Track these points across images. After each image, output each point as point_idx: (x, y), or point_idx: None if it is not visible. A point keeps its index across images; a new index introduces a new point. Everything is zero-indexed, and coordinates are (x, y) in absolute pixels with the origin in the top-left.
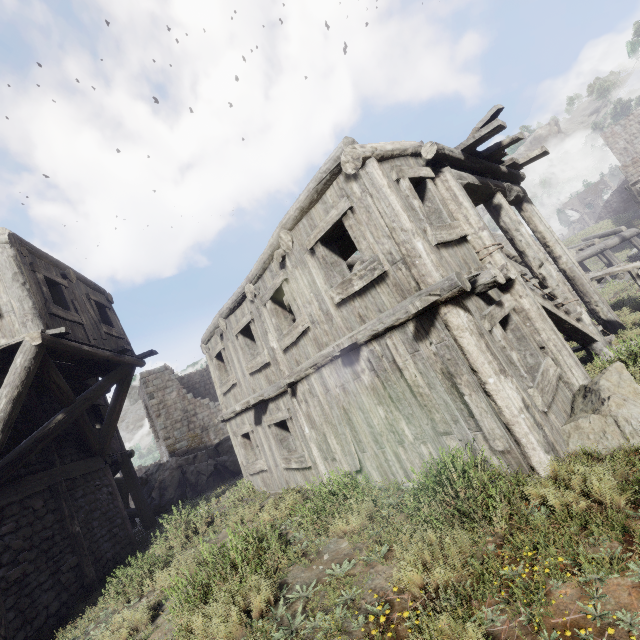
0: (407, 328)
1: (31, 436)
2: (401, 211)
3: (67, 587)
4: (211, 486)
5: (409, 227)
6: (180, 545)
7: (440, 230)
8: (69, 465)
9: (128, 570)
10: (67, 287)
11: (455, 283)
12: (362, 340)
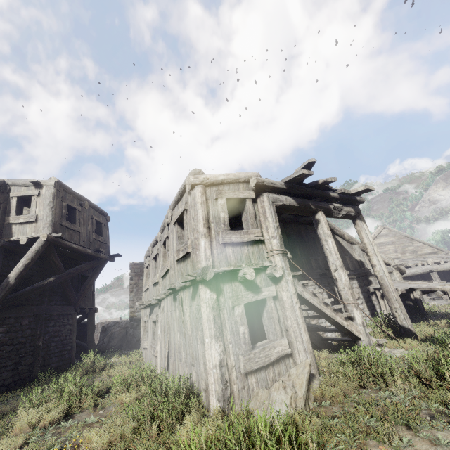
0: (190, 290)
1: (32, 285)
2: (201, 220)
3: (20, 373)
4: (137, 347)
5: (201, 230)
6: (81, 375)
7: (232, 234)
8: (52, 306)
9: (41, 376)
10: (80, 211)
11: (200, 273)
12: (177, 288)
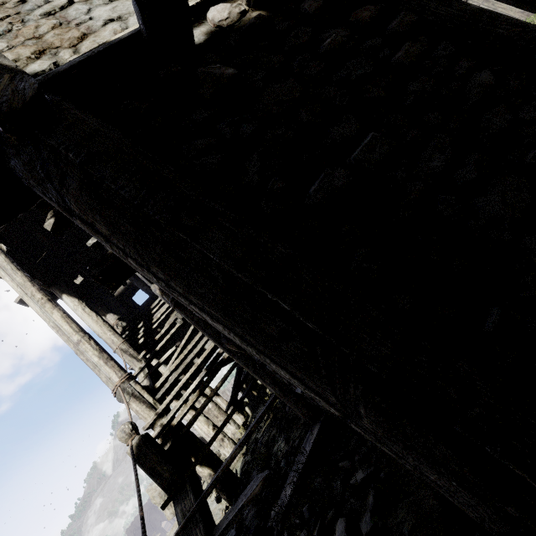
0: None
1: None
2: None
3: None
4: None
5: None
6: None
7: None
8: None
9: None
10: None
11: None
12: None
